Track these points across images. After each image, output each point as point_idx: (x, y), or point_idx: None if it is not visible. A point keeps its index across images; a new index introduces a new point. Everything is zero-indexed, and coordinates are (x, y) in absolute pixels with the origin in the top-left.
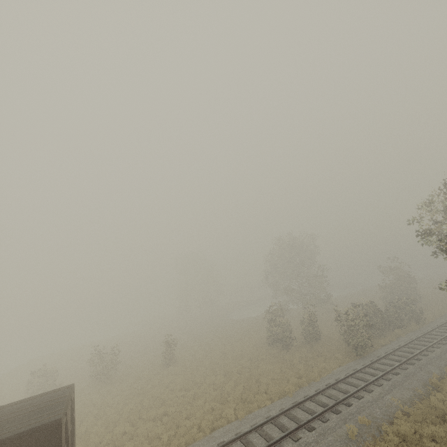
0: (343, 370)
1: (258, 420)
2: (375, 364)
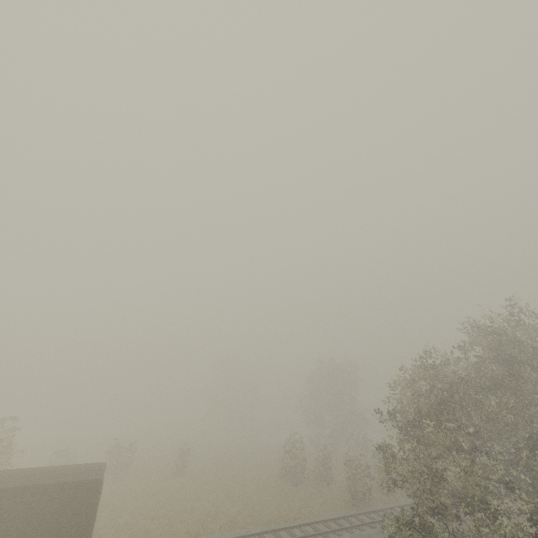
0: (332, 515)
1: (236, 535)
2: (362, 516)
